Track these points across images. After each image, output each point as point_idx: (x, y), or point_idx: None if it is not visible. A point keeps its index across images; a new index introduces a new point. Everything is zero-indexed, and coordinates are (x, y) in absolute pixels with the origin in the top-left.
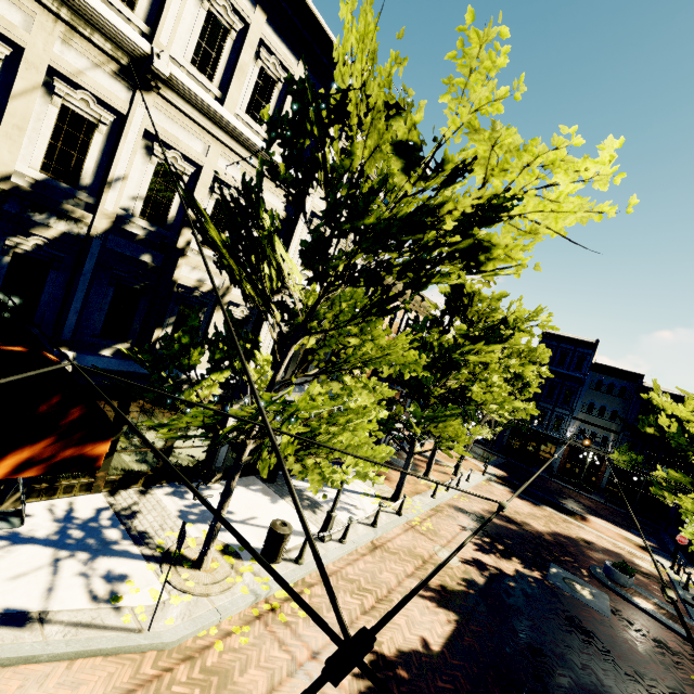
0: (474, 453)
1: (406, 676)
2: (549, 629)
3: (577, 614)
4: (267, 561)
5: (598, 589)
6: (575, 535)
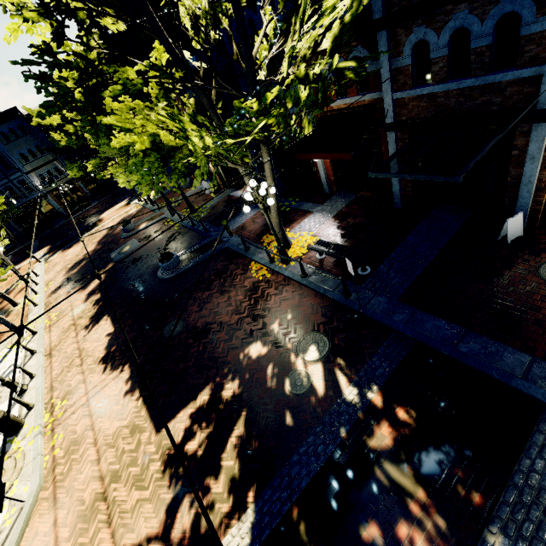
0: (18, 259)
1: (115, 347)
2: (131, 274)
3: (133, 258)
4: (19, 431)
5: (130, 241)
6: (105, 232)
